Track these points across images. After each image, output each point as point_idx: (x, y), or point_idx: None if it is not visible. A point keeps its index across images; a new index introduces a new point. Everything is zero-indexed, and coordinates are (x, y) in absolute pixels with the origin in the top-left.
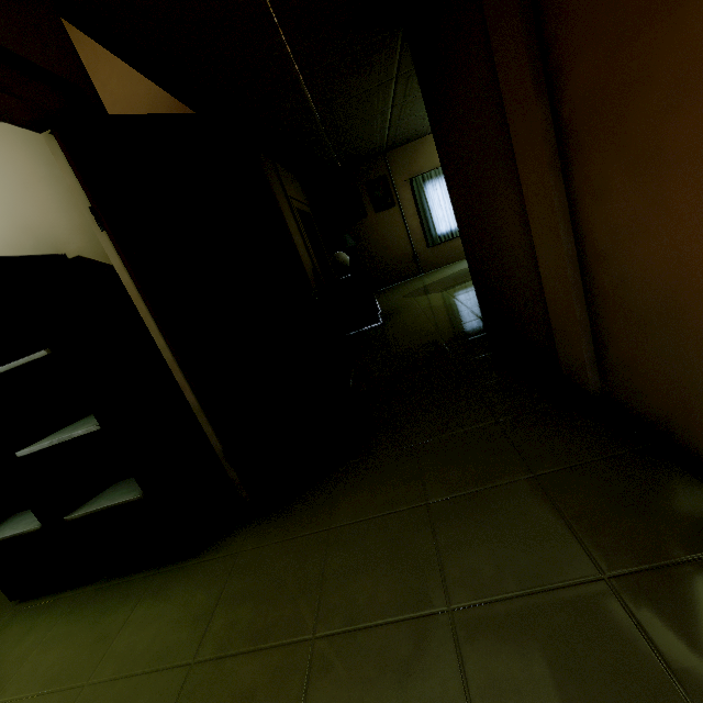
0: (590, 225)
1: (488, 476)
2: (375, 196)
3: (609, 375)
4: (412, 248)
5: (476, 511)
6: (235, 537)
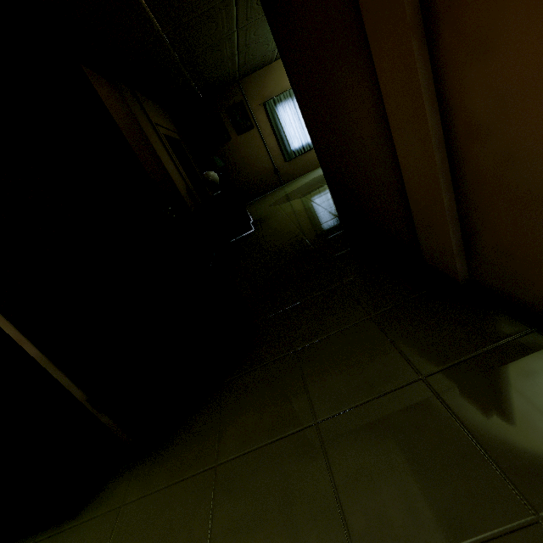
0: (464, 96)
1: (373, 382)
2: (235, 120)
3: (479, 261)
4: (272, 164)
5: (369, 429)
6: (118, 485)
